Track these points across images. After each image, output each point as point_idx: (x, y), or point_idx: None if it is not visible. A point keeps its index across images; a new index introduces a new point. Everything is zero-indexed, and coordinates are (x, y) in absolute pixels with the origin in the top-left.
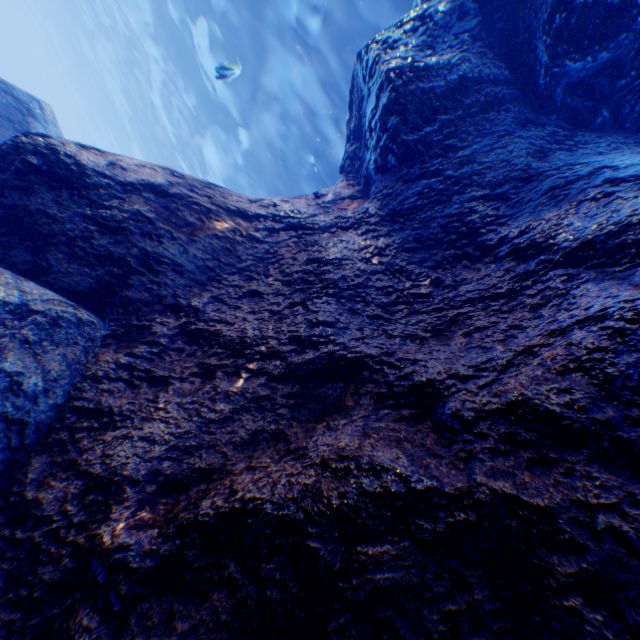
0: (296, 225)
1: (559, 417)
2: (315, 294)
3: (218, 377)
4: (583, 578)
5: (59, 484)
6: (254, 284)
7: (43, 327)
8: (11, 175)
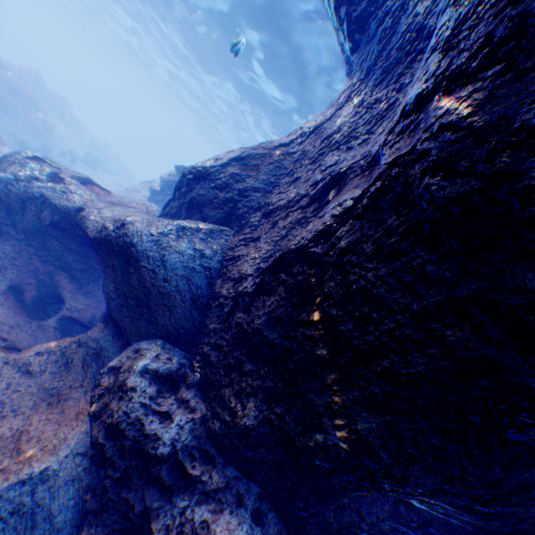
0: (313, 129)
1: (421, 94)
2: (324, 156)
3: (279, 224)
4: (429, 167)
5: (226, 285)
6: (294, 176)
7: (207, 234)
8: (185, 188)
